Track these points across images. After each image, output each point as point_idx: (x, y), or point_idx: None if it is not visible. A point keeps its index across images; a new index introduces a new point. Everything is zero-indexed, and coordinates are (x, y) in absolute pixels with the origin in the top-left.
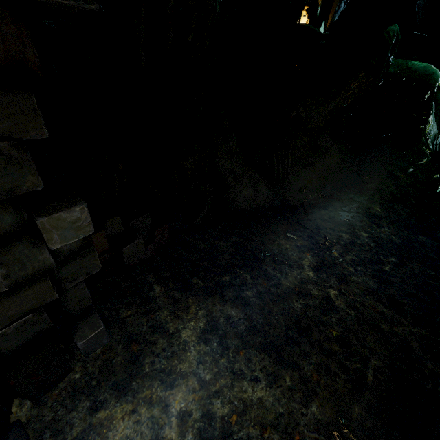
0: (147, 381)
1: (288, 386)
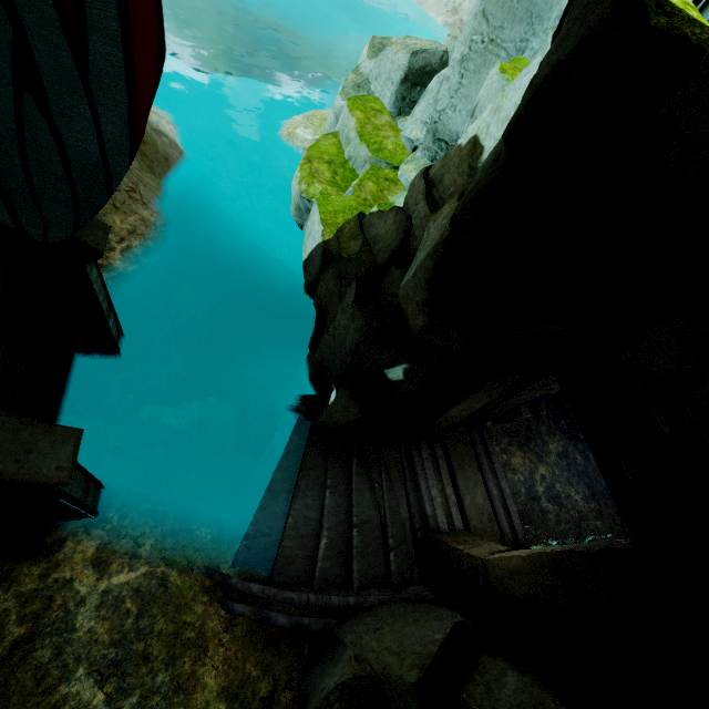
0: (530, 452)
1: (591, 507)
